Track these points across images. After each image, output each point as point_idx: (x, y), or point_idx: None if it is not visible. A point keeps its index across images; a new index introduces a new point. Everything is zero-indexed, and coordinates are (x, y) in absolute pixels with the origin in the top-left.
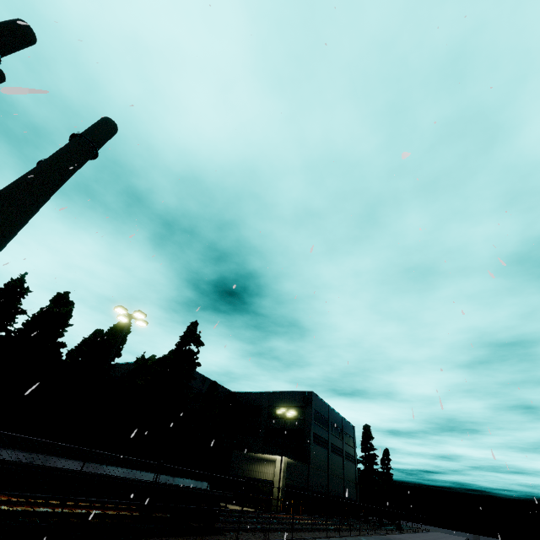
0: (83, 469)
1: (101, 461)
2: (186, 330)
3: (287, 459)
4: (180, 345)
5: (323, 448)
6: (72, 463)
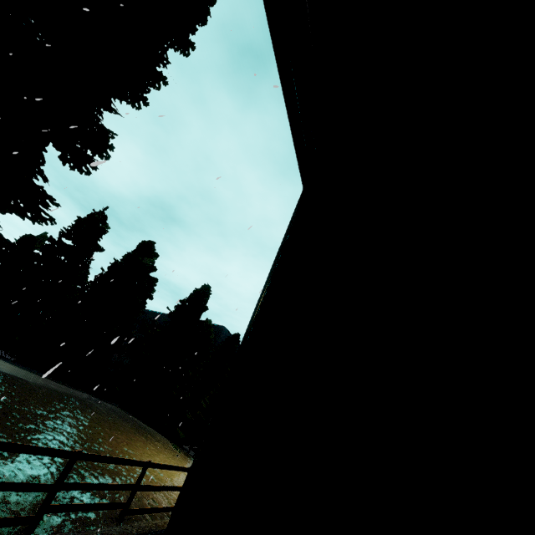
0: None
1: None
2: None
3: None
4: None
5: None
6: None
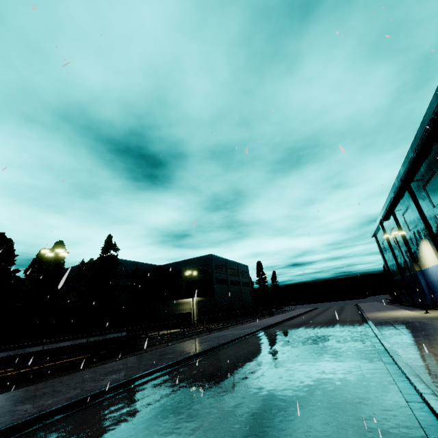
0: (46, 348)
1: (56, 342)
2: (105, 242)
3: (198, 298)
4: (103, 253)
5: (224, 285)
6: (39, 347)
